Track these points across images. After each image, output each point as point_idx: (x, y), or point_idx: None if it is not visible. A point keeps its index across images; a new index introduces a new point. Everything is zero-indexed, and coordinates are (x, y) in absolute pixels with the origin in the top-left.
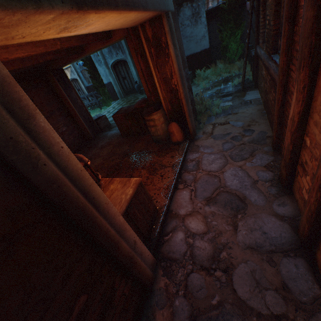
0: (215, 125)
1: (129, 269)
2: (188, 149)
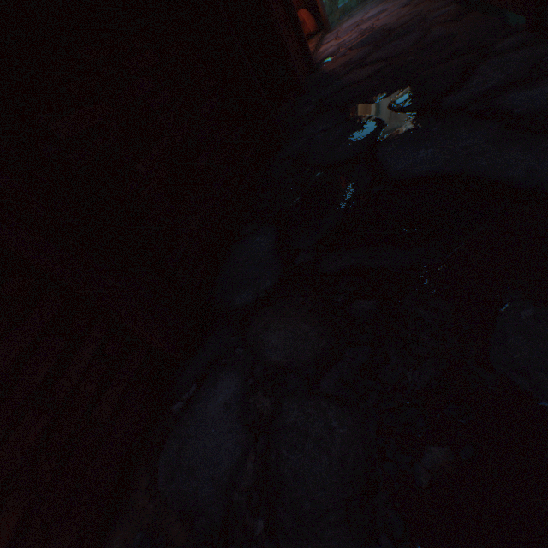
0: (351, 15)
1: (296, 21)
2: (325, 36)
